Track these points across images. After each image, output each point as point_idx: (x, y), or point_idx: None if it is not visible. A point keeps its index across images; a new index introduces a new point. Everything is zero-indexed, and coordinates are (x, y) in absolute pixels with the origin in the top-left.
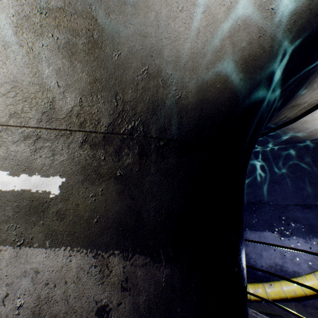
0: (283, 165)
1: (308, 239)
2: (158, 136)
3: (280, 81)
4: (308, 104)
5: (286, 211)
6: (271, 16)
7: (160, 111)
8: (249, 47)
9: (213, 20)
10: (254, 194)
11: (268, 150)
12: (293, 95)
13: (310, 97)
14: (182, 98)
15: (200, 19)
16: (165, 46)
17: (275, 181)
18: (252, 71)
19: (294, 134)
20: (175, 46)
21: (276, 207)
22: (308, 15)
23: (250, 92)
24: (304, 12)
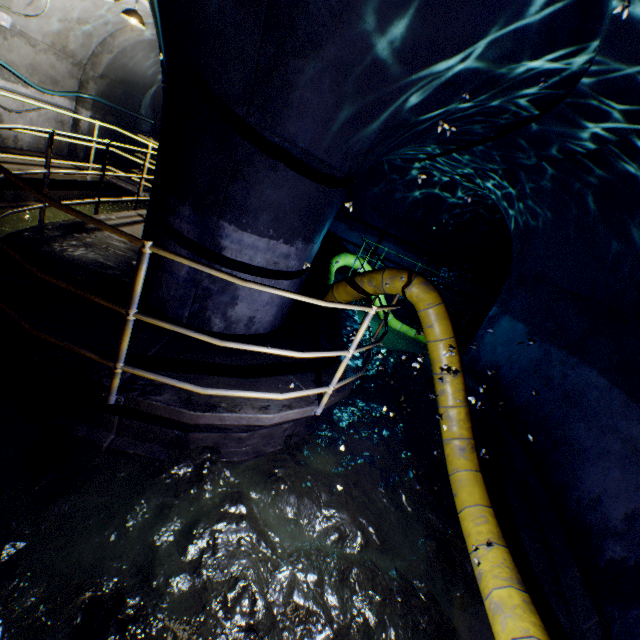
0: None
1: None
2: None
3: None
4: None
5: None
6: None
7: None
8: None
9: None
10: None
11: None
12: None
13: None
14: None
15: None
16: None
17: None
18: None
19: None
20: None
21: None
22: None
23: None
24: None
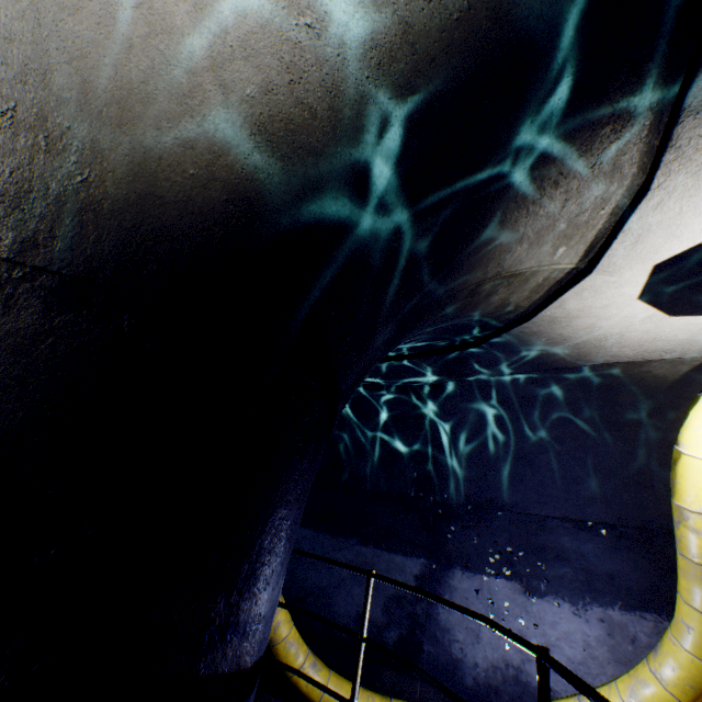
0: (540, 420)
1: (582, 606)
2: (14, 258)
3: (392, 195)
4: (545, 278)
5: (542, 531)
6: (312, 42)
7: (33, 203)
8: (268, 101)
9: (164, 26)
10: (481, 482)
11: (505, 382)
12: (464, 241)
13: (540, 261)
14: (91, 183)
15: (134, 20)
16: (58, 67)
17: (523, 457)
18: (290, 156)
19: (545, 349)
20: (80, 69)
21: (523, 520)
22: (411, 55)
23: (295, 202)
24: (399, 47)
